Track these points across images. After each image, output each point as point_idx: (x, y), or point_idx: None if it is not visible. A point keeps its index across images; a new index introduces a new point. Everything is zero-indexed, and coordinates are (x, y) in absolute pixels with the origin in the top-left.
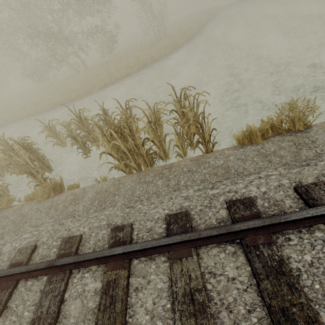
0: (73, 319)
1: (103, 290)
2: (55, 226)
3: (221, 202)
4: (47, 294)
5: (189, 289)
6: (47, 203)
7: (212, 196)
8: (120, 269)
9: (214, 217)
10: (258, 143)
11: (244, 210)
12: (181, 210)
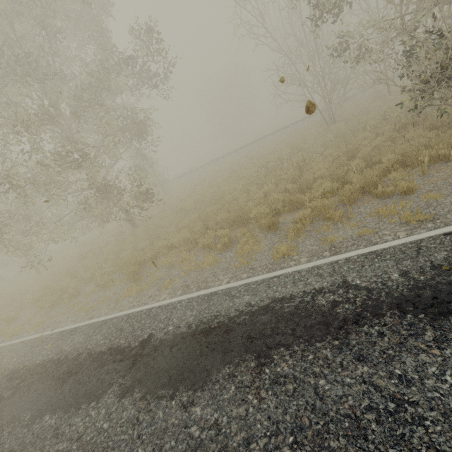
0: None
1: None
2: None
3: None
4: None
5: None
6: None
7: None
8: None
9: None
10: None
11: None
12: None
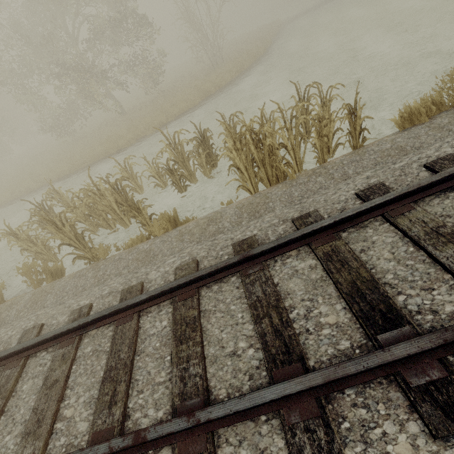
0: (302, 291)
1: (324, 260)
2: (207, 243)
3: (417, 168)
4: (252, 284)
5: (429, 229)
6: (173, 233)
7: (402, 167)
8: (332, 241)
9: (416, 180)
10: (423, 122)
11: (450, 164)
12: (370, 186)
